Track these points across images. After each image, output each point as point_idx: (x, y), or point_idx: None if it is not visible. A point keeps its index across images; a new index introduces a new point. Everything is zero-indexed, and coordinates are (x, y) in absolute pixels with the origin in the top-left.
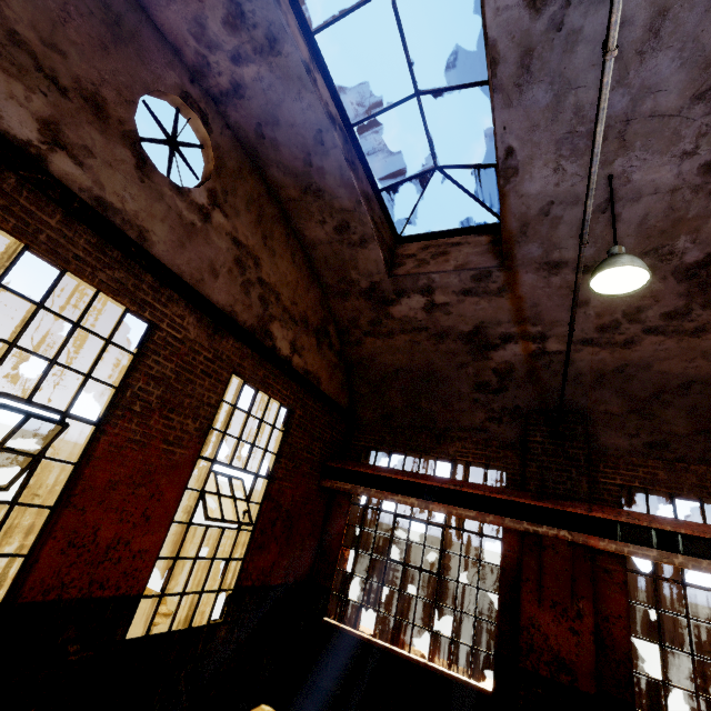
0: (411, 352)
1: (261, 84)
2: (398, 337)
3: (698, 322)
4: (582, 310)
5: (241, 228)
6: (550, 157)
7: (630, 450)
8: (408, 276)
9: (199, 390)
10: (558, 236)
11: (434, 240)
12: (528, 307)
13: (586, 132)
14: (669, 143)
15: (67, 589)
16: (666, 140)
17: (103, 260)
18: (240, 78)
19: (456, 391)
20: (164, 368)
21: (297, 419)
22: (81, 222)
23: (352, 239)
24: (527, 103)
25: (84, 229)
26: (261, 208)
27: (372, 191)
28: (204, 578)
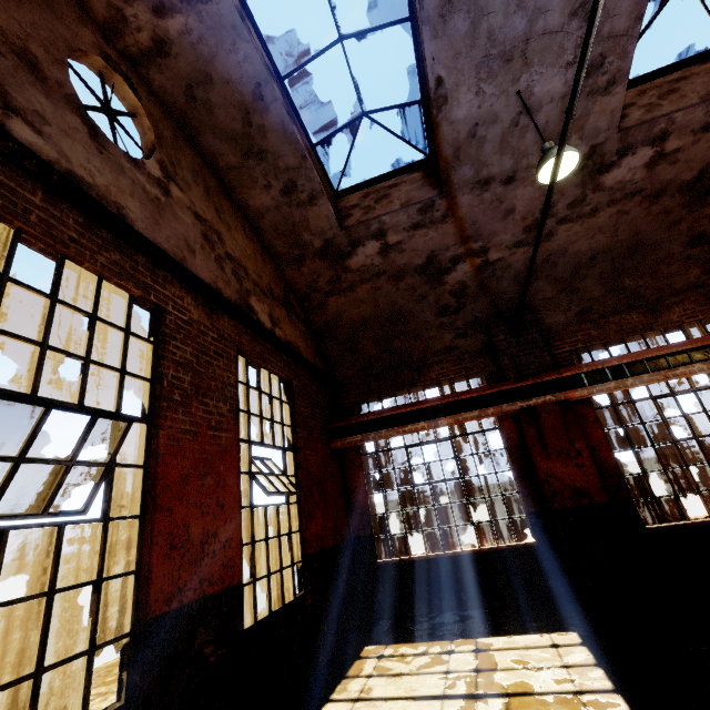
0: (374, 299)
1: (190, 38)
2: (359, 288)
3: (592, 205)
4: (511, 217)
5: (196, 202)
6: (472, 81)
7: (567, 322)
8: (360, 224)
9: (218, 372)
10: (484, 154)
11: (372, 187)
12: (468, 226)
13: (497, 55)
14: (557, 57)
15: (184, 593)
16: (554, 54)
17: (96, 242)
18: (164, 32)
19: (422, 322)
20: (185, 353)
21: (296, 389)
22: (63, 200)
23: (301, 198)
24: (450, 33)
25: (68, 207)
26: (205, 180)
27: (310, 146)
28: (278, 556)
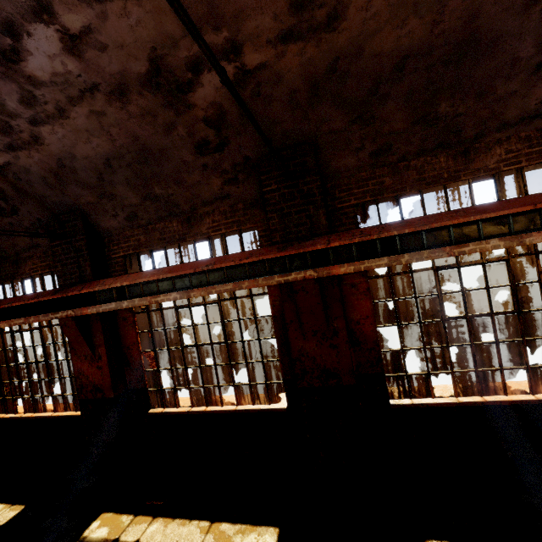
0: None
1: None
2: None
3: (51, 103)
4: None
5: None
6: None
7: (122, 227)
8: None
9: None
10: None
11: None
12: None
13: None
14: None
15: None
16: None
17: None
18: None
19: None
20: None
21: None
22: None
23: None
24: None
25: None
26: None
27: None
28: None
